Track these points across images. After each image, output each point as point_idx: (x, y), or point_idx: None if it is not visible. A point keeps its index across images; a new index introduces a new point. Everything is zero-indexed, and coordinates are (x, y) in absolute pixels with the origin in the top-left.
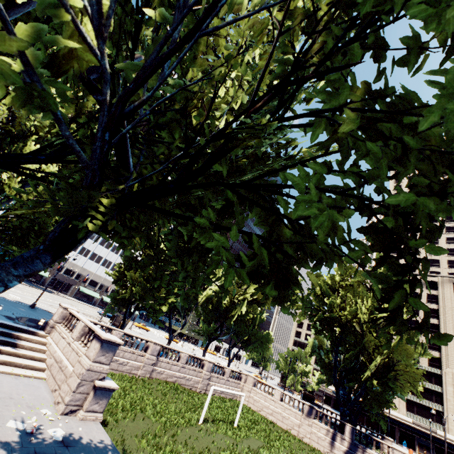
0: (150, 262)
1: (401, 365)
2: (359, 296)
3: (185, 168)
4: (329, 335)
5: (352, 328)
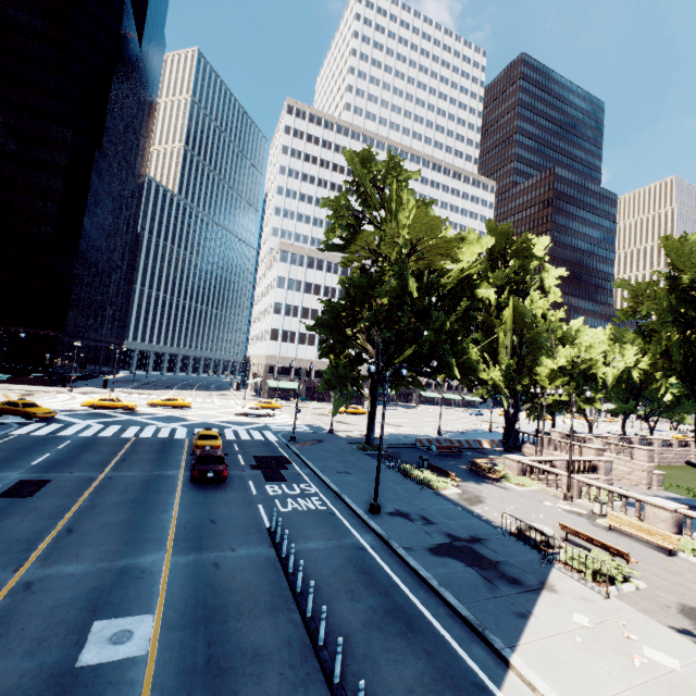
0: None
1: None
2: None
3: None
4: None
5: None
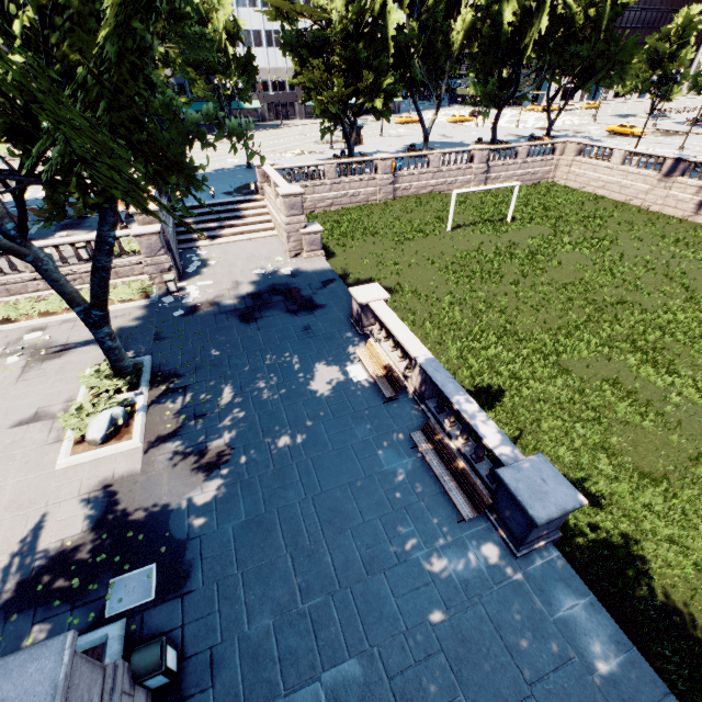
0: None
1: None
2: None
3: None
4: None
5: None
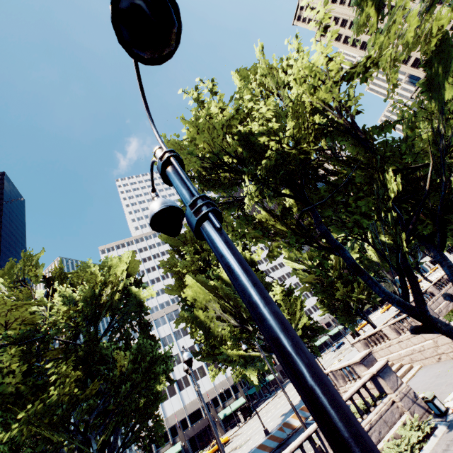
0: None
1: None
2: None
3: None
4: None
5: None
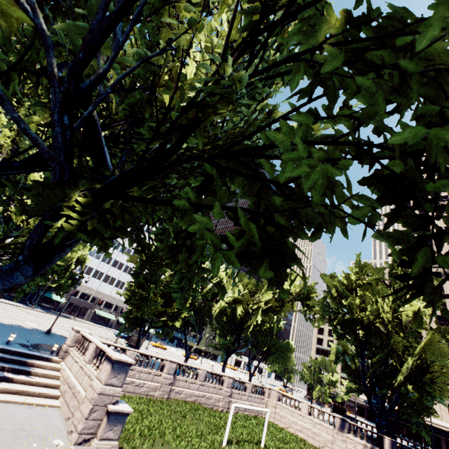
0: (144, 268)
1: (437, 366)
2: (379, 294)
3: (158, 150)
4: (352, 338)
5: (376, 329)
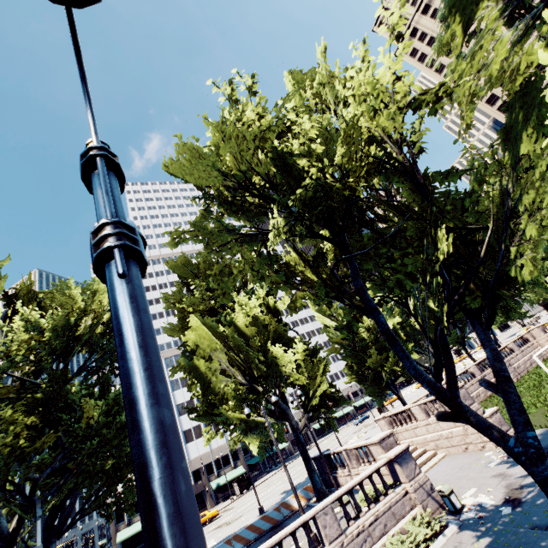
0: None
1: None
2: None
3: None
4: None
5: None
